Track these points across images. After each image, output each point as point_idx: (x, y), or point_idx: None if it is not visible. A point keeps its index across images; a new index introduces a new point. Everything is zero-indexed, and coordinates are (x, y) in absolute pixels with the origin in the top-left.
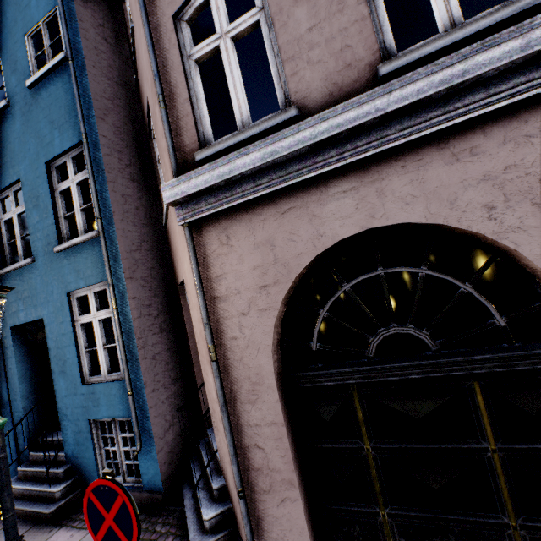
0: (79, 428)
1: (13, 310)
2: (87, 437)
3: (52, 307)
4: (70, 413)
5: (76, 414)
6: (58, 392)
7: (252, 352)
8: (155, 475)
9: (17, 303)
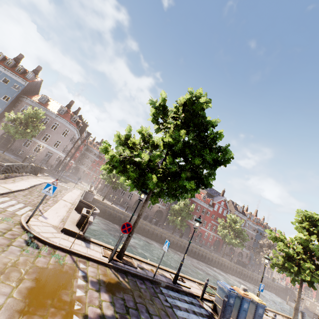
0: None
1: None
2: None
3: None
4: None
5: None
6: None
7: (1, 133)
8: None
9: None
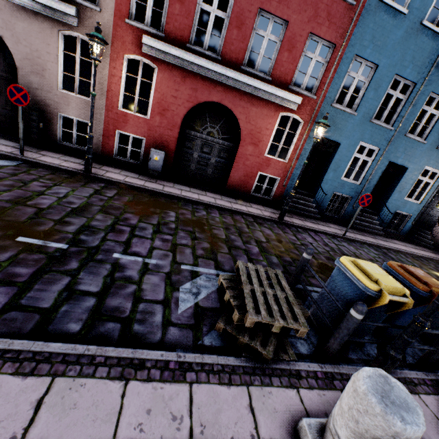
0: (391, 211)
1: (396, 155)
2: (391, 215)
3: (416, 167)
4: (391, 206)
5: (393, 207)
6: (392, 197)
7: None
8: (406, 231)
9: (401, 154)
